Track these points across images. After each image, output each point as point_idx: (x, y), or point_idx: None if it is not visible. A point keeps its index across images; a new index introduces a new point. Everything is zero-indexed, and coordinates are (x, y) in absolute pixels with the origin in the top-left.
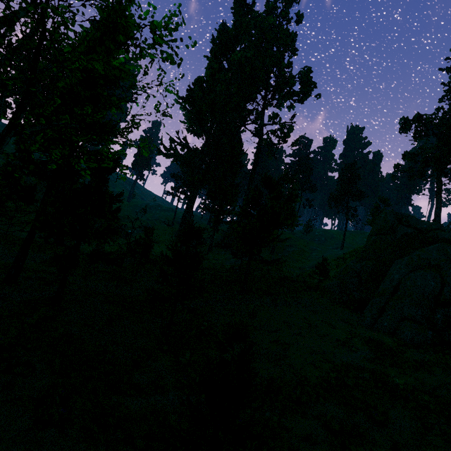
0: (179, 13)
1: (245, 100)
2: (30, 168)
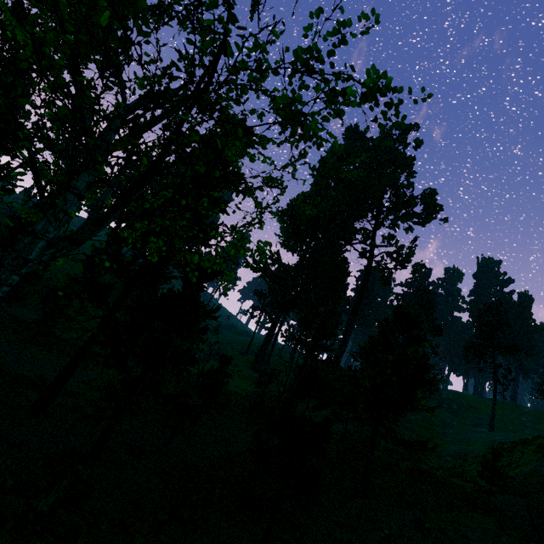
0: (381, 75)
1: (354, 218)
2: (126, 258)
